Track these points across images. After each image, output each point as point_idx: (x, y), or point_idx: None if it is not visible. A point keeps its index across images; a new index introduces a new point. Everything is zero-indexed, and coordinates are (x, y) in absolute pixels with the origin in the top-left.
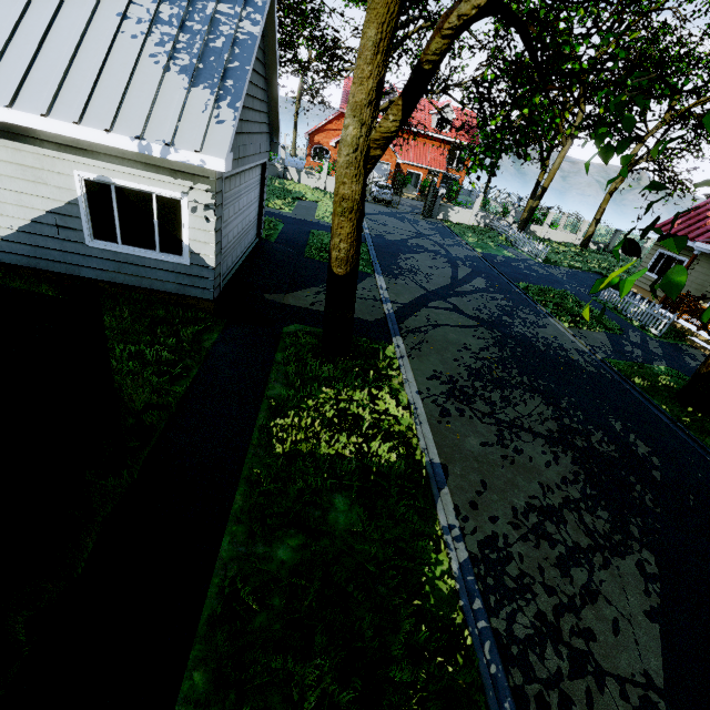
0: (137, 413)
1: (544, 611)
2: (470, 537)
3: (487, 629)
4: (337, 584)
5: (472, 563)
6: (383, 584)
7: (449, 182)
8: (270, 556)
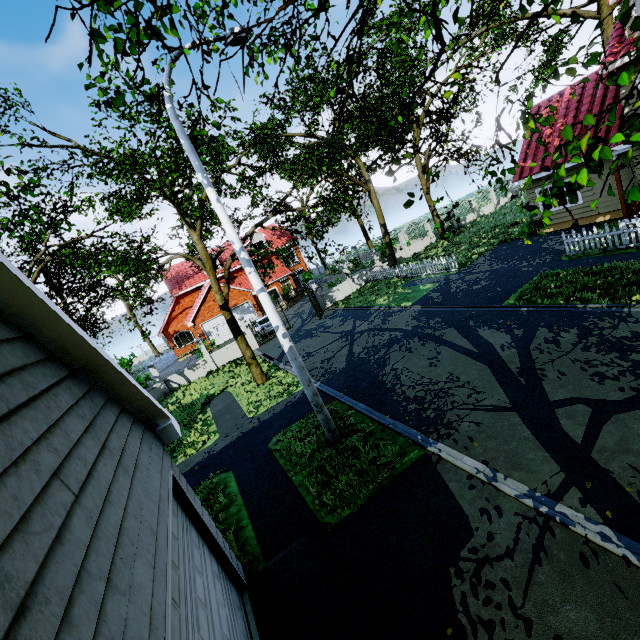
0: None
1: None
2: None
3: None
4: None
5: None
6: None
7: (295, 276)
8: None
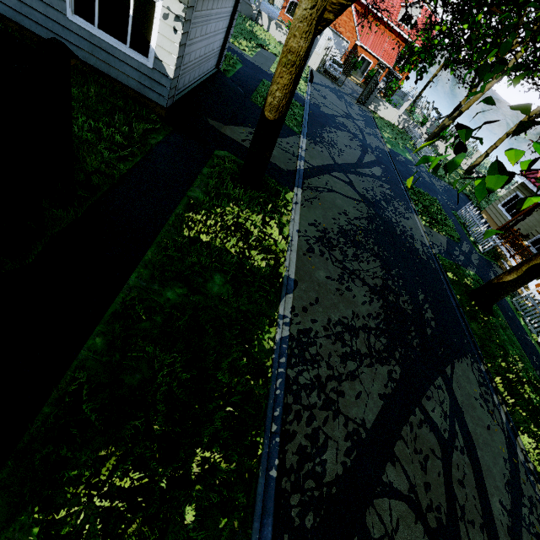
0: (87, 173)
1: (321, 375)
2: (295, 326)
3: (283, 373)
4: (200, 322)
5: (289, 339)
6: (229, 331)
7: (392, 79)
8: (161, 293)
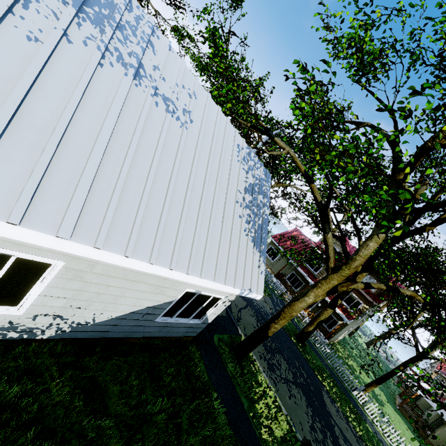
0: None
1: None
2: None
3: None
4: None
5: None
6: None
7: None
8: None
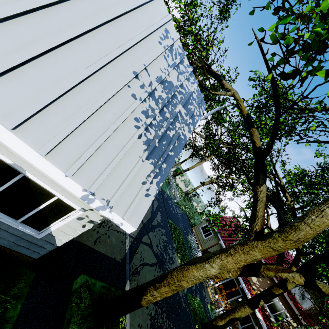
0: None
1: None
2: None
3: None
4: None
5: None
6: None
7: None
8: None
